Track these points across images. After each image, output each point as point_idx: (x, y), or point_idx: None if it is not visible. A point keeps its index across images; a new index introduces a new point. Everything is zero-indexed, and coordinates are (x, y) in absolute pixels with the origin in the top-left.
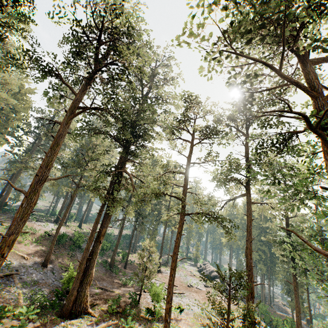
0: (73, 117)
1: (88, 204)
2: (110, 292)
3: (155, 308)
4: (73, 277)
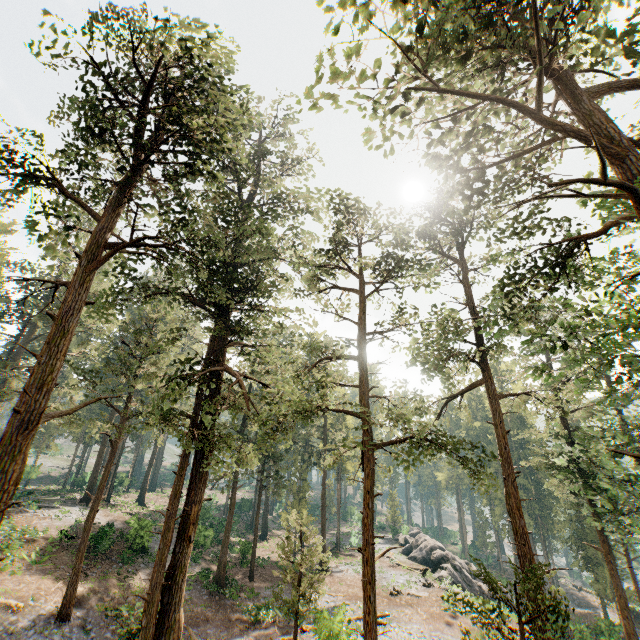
0: (95, 265)
1: (155, 449)
2: None
3: None
4: (134, 636)
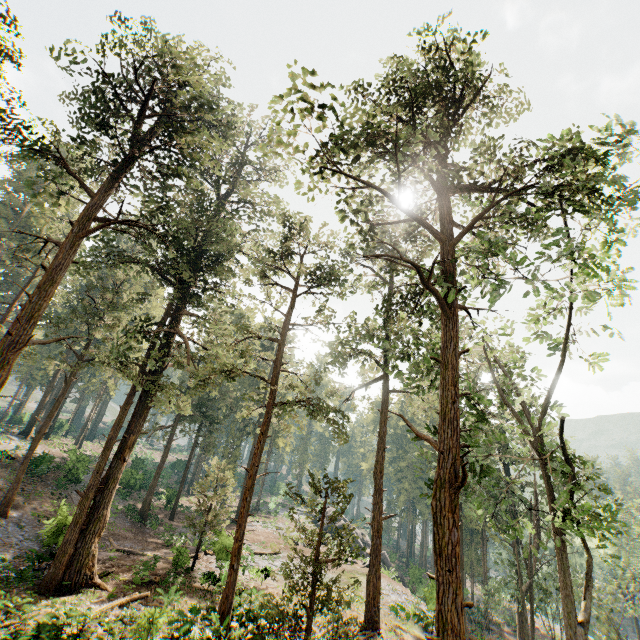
0: (84, 233)
1: (100, 399)
2: (140, 556)
3: (220, 571)
4: (67, 525)
